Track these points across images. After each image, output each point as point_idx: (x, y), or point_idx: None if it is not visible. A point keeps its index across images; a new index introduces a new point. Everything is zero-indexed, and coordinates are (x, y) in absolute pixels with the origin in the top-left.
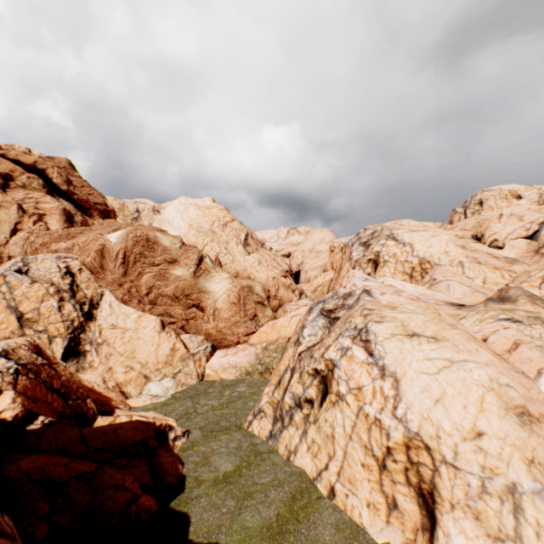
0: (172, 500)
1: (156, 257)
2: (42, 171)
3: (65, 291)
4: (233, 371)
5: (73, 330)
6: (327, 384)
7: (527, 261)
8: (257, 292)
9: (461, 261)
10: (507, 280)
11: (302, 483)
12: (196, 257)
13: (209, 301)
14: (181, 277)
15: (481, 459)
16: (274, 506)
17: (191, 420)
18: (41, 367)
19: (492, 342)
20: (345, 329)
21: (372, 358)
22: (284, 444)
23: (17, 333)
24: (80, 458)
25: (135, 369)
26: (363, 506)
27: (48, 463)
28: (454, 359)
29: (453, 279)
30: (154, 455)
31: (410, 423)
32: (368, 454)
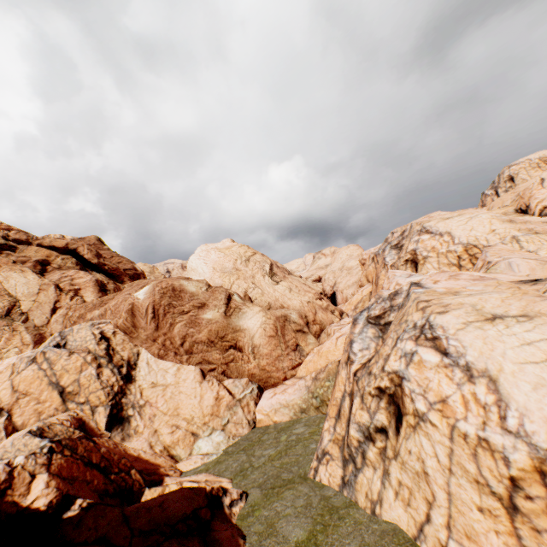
0: None
1: (185, 304)
2: (73, 250)
3: (102, 356)
4: (285, 411)
5: (114, 395)
6: (398, 404)
7: None
8: (293, 320)
9: (514, 235)
10: None
11: (400, 546)
12: (224, 296)
13: (245, 339)
14: (212, 320)
15: None
16: None
17: (248, 477)
18: (77, 441)
19: None
20: (402, 331)
21: (448, 358)
22: (363, 492)
23: (60, 409)
24: (123, 546)
25: (181, 427)
26: None
27: None
28: None
29: (511, 256)
30: (208, 529)
31: (533, 437)
32: (484, 492)
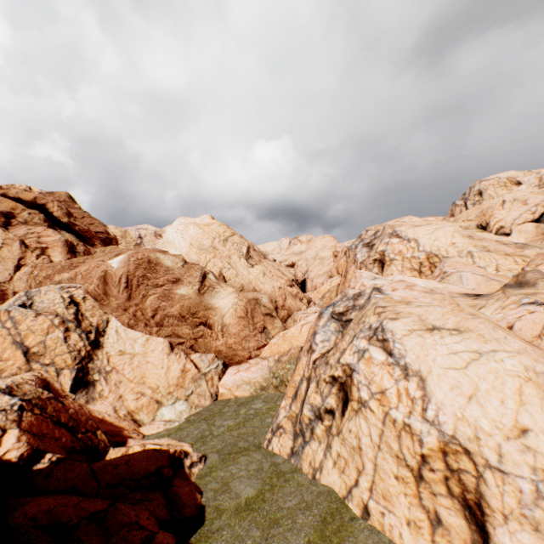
0: (192, 535)
1: (159, 278)
2: (42, 206)
3: (70, 321)
4: (247, 387)
5: (80, 360)
6: (347, 391)
7: (538, 244)
8: (264, 304)
9: (470, 251)
10: (520, 265)
11: (331, 503)
12: (199, 274)
13: (216, 317)
14: (186, 296)
15: (530, 459)
16: (303, 532)
17: (207, 443)
18: (46, 401)
19: (519, 328)
20: (359, 330)
21: (392, 358)
22: (307, 461)
23: (24, 369)
24: (91, 496)
25: (146, 394)
26: (402, 524)
27: (57, 505)
28: (482, 351)
29: (464, 270)
30: (170, 485)
31: (443, 426)
32: (401, 464)
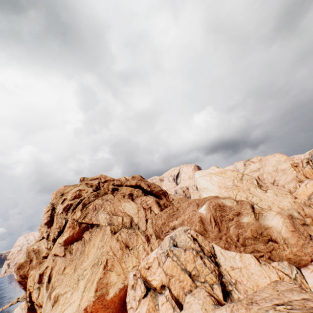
0: None
1: (228, 214)
2: (139, 185)
3: (199, 251)
4: None
5: (218, 277)
6: None
7: None
8: (296, 217)
9: None
10: None
11: None
12: (249, 206)
13: (274, 234)
14: (249, 222)
15: None
16: None
17: None
18: None
19: None
20: None
21: None
22: None
23: (192, 286)
24: None
25: None
26: None
27: None
28: None
29: None
30: None
31: None
32: None
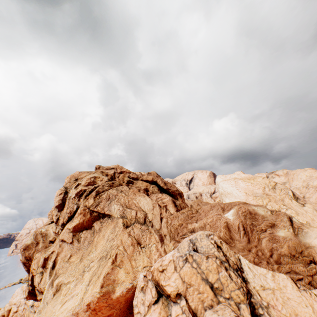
0: None
1: (260, 224)
2: (155, 182)
3: (224, 261)
4: None
5: (246, 295)
6: None
7: None
8: None
9: None
10: None
11: None
12: (286, 218)
13: None
14: (286, 237)
15: None
16: None
17: None
18: None
19: None
20: None
21: None
22: None
23: (214, 300)
24: None
25: None
26: None
27: None
28: None
29: None
30: None
31: None
32: None
